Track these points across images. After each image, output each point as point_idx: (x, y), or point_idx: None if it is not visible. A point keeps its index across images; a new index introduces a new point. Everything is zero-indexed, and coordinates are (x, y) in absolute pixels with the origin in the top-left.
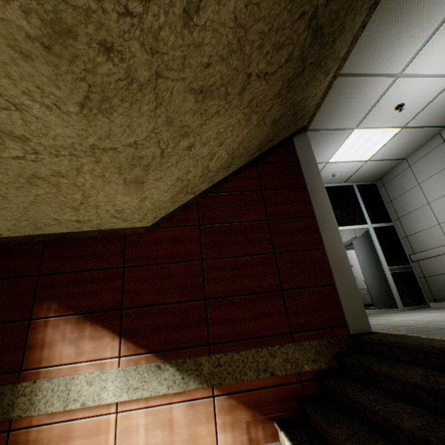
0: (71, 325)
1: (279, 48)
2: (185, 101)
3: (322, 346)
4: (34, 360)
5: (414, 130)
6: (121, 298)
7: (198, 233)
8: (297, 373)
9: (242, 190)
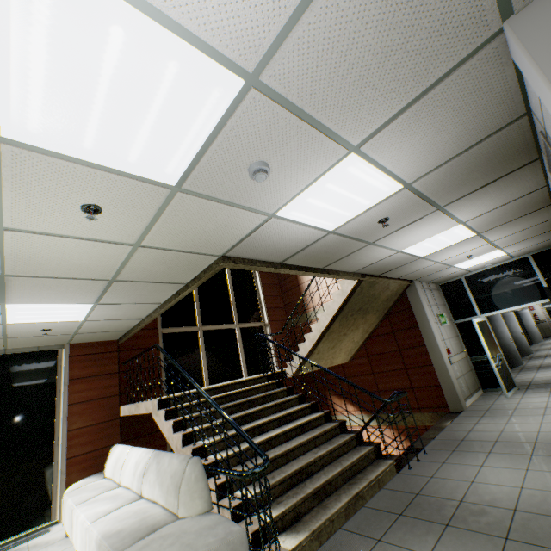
0: (337, 399)
1: (347, 325)
2: (329, 352)
3: (434, 415)
4: (332, 409)
5: (518, 243)
6: (348, 389)
7: (368, 360)
8: (424, 425)
9: (383, 334)
